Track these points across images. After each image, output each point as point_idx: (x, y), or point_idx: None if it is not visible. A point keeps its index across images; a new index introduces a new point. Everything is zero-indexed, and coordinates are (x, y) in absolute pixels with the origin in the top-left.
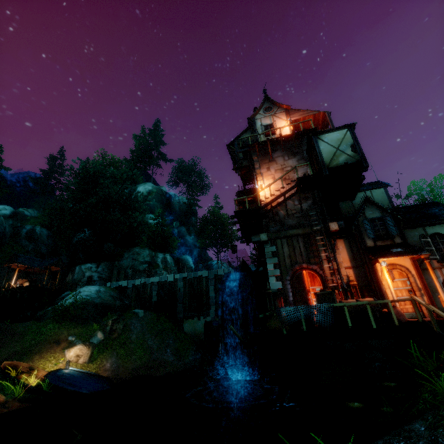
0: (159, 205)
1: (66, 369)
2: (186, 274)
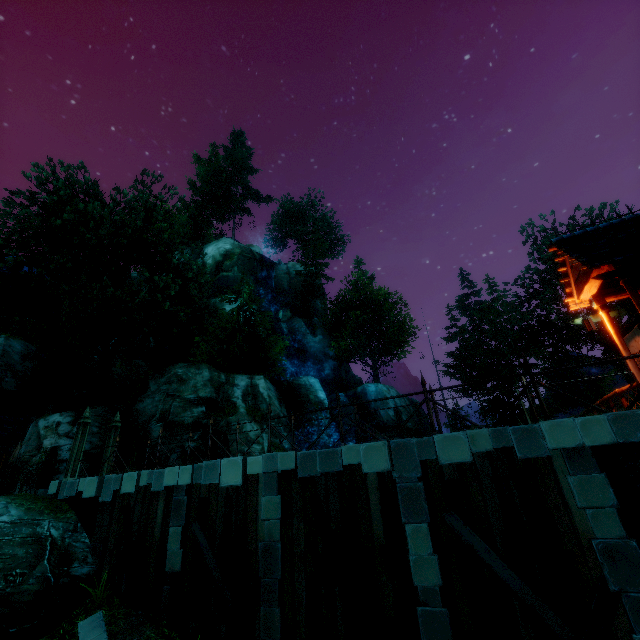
0: (246, 277)
1: None
2: (292, 457)
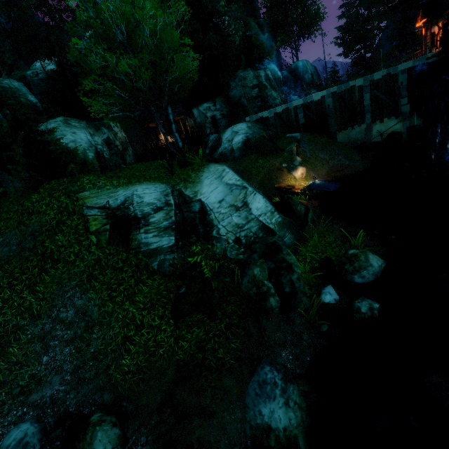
0: None
1: (316, 181)
2: (335, 88)
